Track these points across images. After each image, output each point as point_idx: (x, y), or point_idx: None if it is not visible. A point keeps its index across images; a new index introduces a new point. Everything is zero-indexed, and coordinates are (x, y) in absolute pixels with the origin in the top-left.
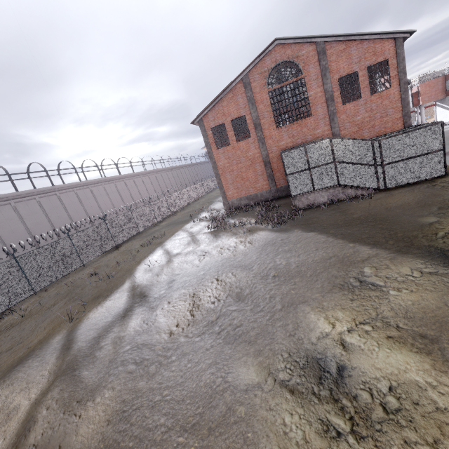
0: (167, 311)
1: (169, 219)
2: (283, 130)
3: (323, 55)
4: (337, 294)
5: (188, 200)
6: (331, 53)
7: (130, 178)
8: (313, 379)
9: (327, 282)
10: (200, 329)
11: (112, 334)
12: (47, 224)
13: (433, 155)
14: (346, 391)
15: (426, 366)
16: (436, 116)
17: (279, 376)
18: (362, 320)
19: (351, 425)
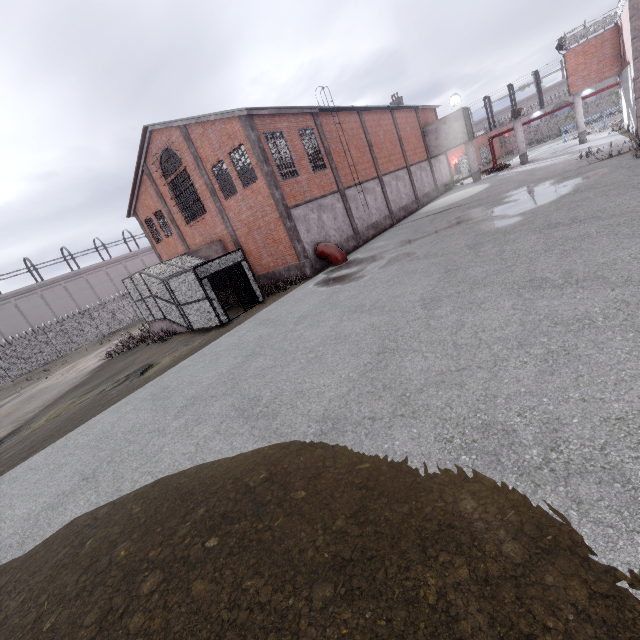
0: None
1: None
2: (193, 227)
3: (188, 142)
4: None
5: None
6: (195, 138)
7: None
8: None
9: None
10: None
11: None
12: (74, 307)
13: (205, 302)
14: None
15: None
16: (621, 108)
17: None
18: None
19: None
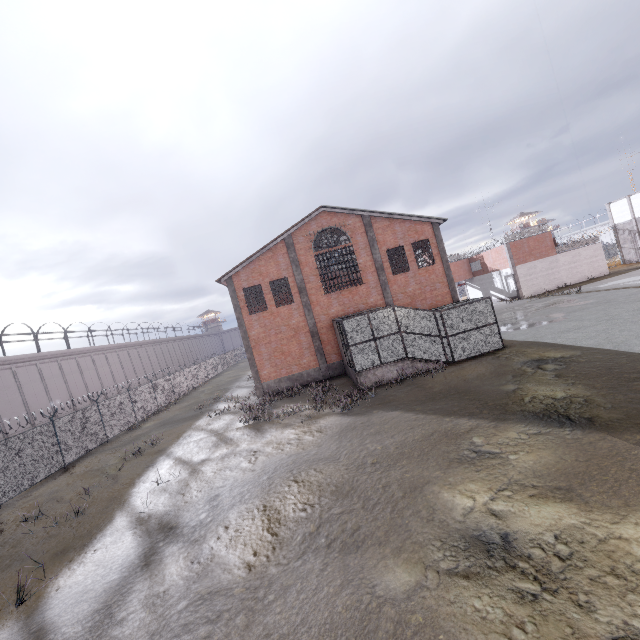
0: (228, 539)
1: (158, 418)
2: (333, 296)
3: (369, 227)
4: (458, 468)
5: (184, 388)
6: (377, 227)
7: (87, 354)
8: (481, 554)
9: (441, 459)
10: (296, 550)
11: (137, 594)
12: None
13: (489, 328)
14: (519, 555)
15: (574, 511)
16: (468, 295)
17: (441, 565)
18: (498, 486)
19: (540, 585)
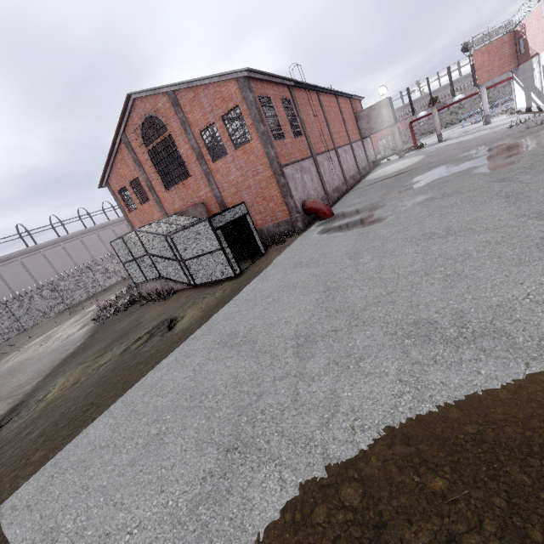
0: None
1: None
2: (173, 192)
3: (177, 107)
4: None
5: None
6: (184, 103)
7: None
8: None
9: None
10: None
11: None
12: (31, 282)
13: (217, 254)
14: None
15: None
16: (514, 97)
17: None
18: None
19: None
